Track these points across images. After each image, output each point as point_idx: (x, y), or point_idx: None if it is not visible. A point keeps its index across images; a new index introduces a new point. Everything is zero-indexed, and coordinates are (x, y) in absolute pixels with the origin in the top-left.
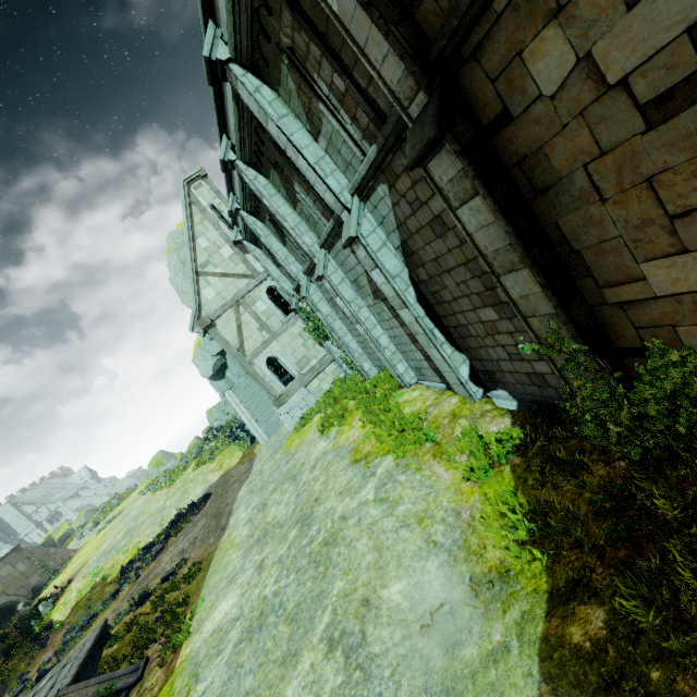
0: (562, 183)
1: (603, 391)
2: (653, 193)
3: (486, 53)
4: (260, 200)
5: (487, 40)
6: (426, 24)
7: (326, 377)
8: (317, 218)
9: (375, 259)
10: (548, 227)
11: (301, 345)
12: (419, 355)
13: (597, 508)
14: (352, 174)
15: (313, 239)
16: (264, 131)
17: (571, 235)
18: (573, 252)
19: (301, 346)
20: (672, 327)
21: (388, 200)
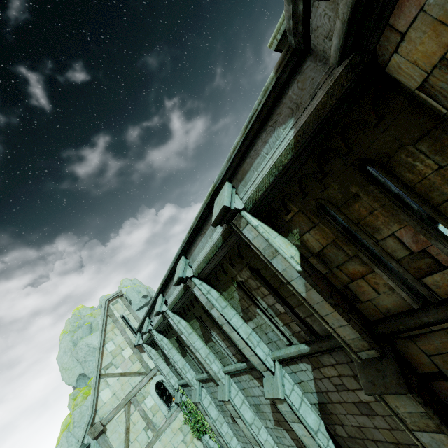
0: None
1: None
2: None
3: (421, 341)
4: (173, 328)
5: (422, 336)
6: (364, 311)
7: None
8: (226, 354)
9: (299, 417)
10: None
11: (181, 441)
12: None
13: None
14: (274, 347)
15: (218, 366)
16: (198, 303)
17: None
18: None
19: (181, 443)
20: None
21: (309, 374)
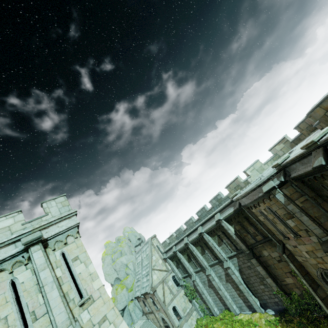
0: (270, 266)
1: (288, 301)
2: (282, 269)
3: (257, 249)
4: (187, 250)
5: (257, 248)
6: (247, 243)
7: (193, 317)
8: (210, 258)
9: (234, 272)
10: (270, 271)
11: (183, 301)
12: (241, 301)
13: (297, 326)
14: (227, 254)
15: (206, 263)
16: (202, 240)
17: (274, 273)
18: (275, 275)
19: (183, 302)
20: (292, 288)
21: (236, 260)
